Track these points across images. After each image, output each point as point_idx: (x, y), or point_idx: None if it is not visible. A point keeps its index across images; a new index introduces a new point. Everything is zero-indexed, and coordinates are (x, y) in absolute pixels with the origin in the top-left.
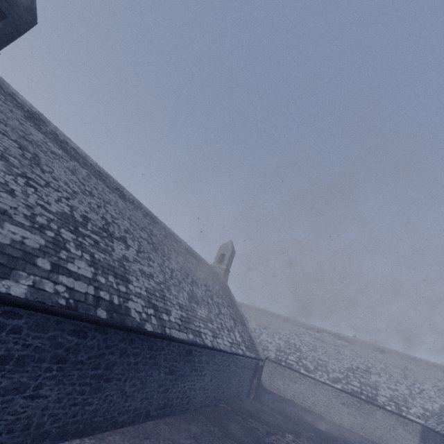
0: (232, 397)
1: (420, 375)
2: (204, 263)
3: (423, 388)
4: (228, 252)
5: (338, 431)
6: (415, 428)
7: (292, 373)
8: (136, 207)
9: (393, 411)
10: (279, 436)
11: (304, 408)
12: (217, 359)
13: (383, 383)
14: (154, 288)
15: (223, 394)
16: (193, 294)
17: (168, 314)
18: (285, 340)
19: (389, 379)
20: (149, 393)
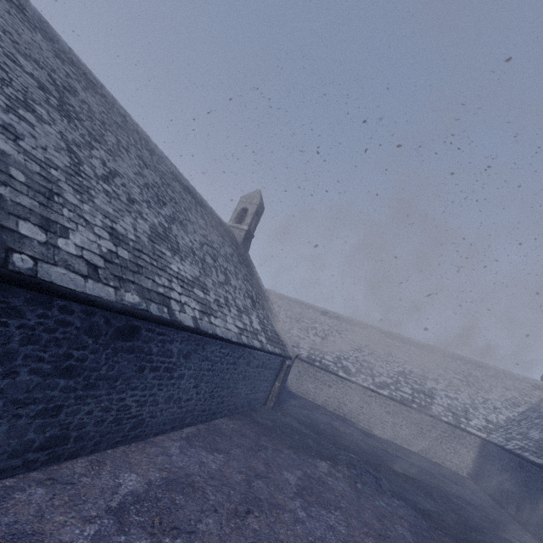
0: (239, 408)
1: (485, 383)
2: (210, 211)
3: (488, 397)
4: (253, 206)
5: (381, 446)
6: (473, 442)
7: (327, 376)
8: (32, 24)
9: (450, 423)
10: (307, 469)
11: (338, 416)
12: (209, 352)
13: (441, 391)
14: (6, 158)
15: (223, 405)
16: (167, 234)
17: (54, 232)
18: (322, 337)
19: (448, 386)
20: None
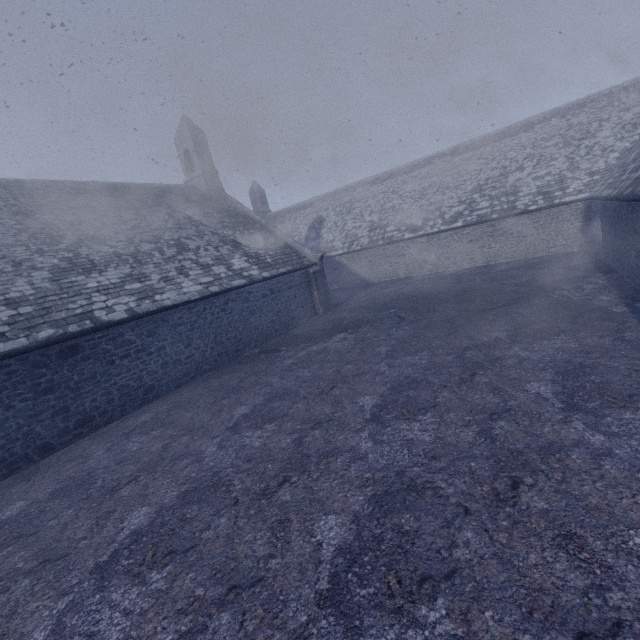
0: (273, 334)
1: (592, 124)
2: (144, 191)
3: (595, 142)
4: (189, 142)
5: (455, 281)
6: (574, 210)
7: (396, 247)
8: None
9: (540, 208)
10: (316, 347)
11: (422, 276)
12: (177, 319)
13: (528, 177)
14: None
15: (243, 342)
16: (75, 262)
17: None
18: (379, 211)
19: (538, 164)
20: (14, 434)
